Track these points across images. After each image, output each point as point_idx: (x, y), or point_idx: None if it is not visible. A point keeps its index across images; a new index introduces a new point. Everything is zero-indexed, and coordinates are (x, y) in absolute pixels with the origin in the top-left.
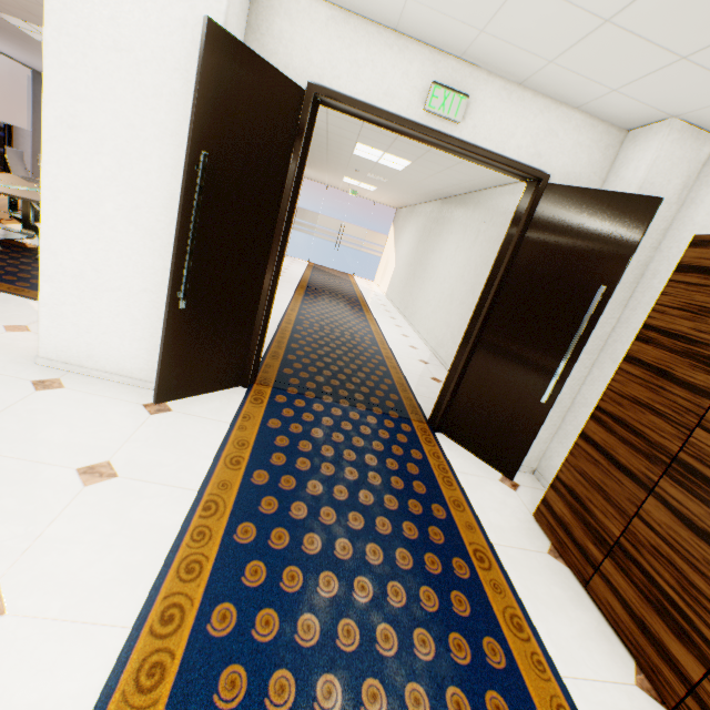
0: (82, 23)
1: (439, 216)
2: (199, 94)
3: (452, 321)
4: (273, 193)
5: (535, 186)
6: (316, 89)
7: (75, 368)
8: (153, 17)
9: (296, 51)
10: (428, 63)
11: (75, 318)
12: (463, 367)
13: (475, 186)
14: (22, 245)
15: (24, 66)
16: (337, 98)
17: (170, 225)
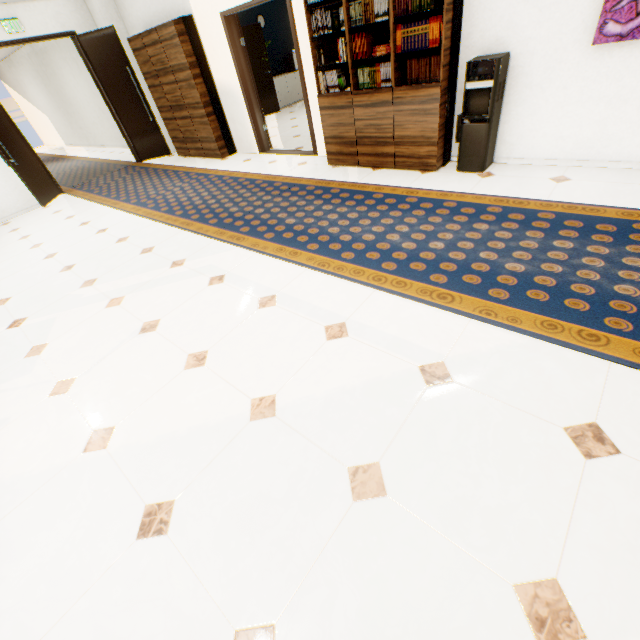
0: None
1: (41, 59)
2: None
3: (114, 123)
4: None
5: (75, 39)
6: None
7: (4, 220)
8: None
9: None
10: None
11: None
12: (124, 130)
13: None
14: None
15: None
16: None
17: None
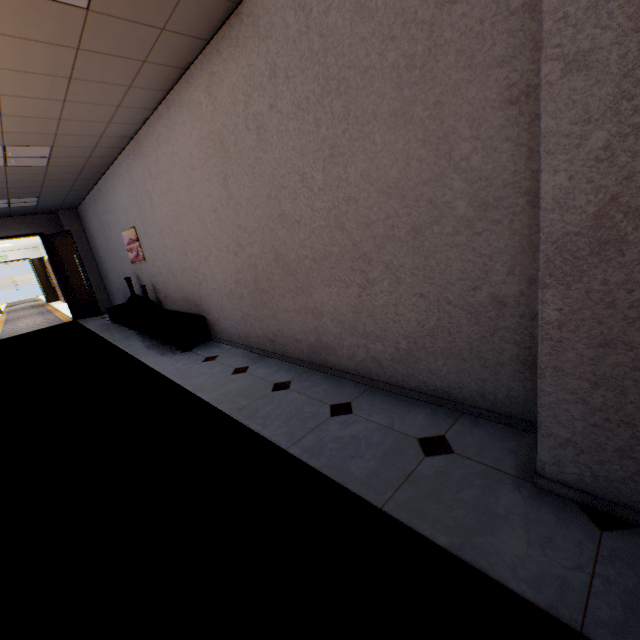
0: None
1: None
2: None
3: None
4: None
5: (31, 260)
6: None
7: None
8: None
9: None
10: None
11: None
12: (44, 290)
13: None
14: None
15: None
16: None
17: None
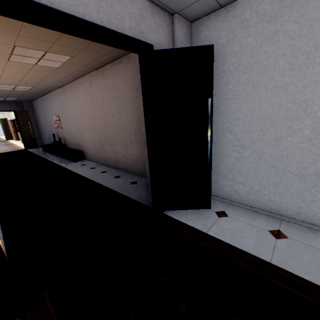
0: None
1: None
2: None
3: None
4: None
5: (0, 119)
6: None
7: None
8: None
9: None
10: None
11: None
12: (5, 134)
13: None
14: None
15: None
16: None
17: None
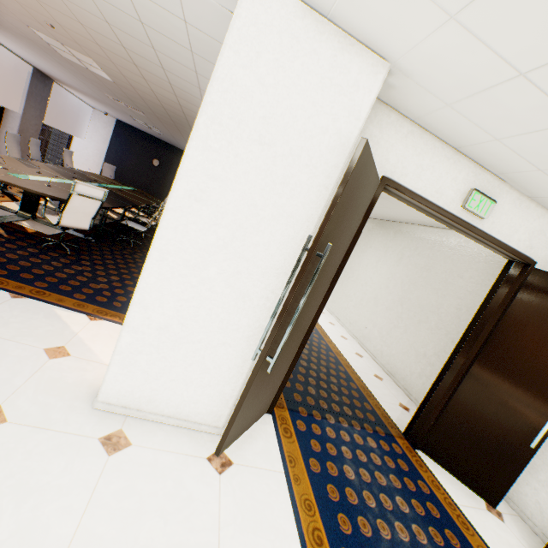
0: (236, 117)
1: None
2: (339, 197)
3: (378, 321)
4: (339, 259)
5: (521, 267)
6: (388, 181)
7: (133, 412)
8: (300, 121)
9: (379, 151)
10: (471, 174)
11: (147, 366)
12: (447, 398)
13: (398, 220)
14: (23, 229)
15: (28, 63)
16: (402, 190)
17: (263, 289)
